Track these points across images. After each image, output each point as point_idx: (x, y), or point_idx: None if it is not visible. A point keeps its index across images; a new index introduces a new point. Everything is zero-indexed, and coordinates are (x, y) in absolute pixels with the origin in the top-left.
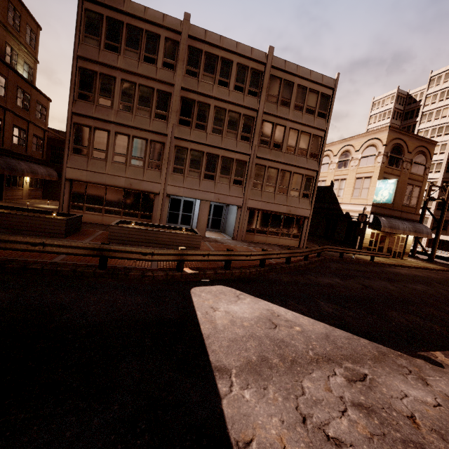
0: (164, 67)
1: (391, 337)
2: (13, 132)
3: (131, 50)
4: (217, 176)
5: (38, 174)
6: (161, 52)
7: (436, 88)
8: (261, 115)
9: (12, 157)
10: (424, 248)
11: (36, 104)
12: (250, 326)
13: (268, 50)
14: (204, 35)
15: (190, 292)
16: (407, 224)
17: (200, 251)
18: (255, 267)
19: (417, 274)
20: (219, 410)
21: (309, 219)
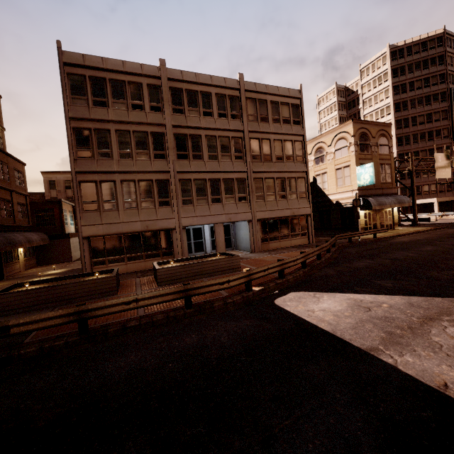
0: (152, 111)
1: (451, 290)
2: (0, 205)
3: (118, 102)
4: (223, 198)
5: (33, 241)
6: (146, 98)
7: (367, 78)
8: (247, 134)
9: (5, 231)
10: (407, 215)
11: (14, 171)
12: (352, 314)
13: (238, 77)
14: (181, 75)
15: (276, 304)
16: (390, 199)
17: (261, 268)
18: (300, 270)
19: (417, 238)
20: (404, 374)
21: (311, 216)
